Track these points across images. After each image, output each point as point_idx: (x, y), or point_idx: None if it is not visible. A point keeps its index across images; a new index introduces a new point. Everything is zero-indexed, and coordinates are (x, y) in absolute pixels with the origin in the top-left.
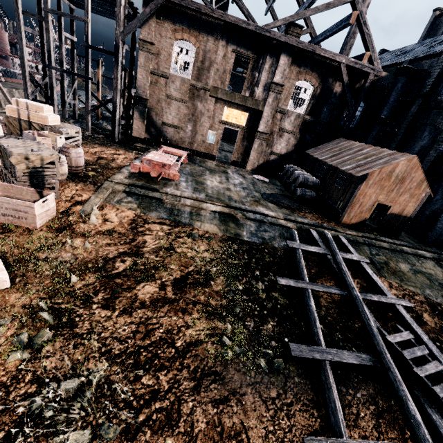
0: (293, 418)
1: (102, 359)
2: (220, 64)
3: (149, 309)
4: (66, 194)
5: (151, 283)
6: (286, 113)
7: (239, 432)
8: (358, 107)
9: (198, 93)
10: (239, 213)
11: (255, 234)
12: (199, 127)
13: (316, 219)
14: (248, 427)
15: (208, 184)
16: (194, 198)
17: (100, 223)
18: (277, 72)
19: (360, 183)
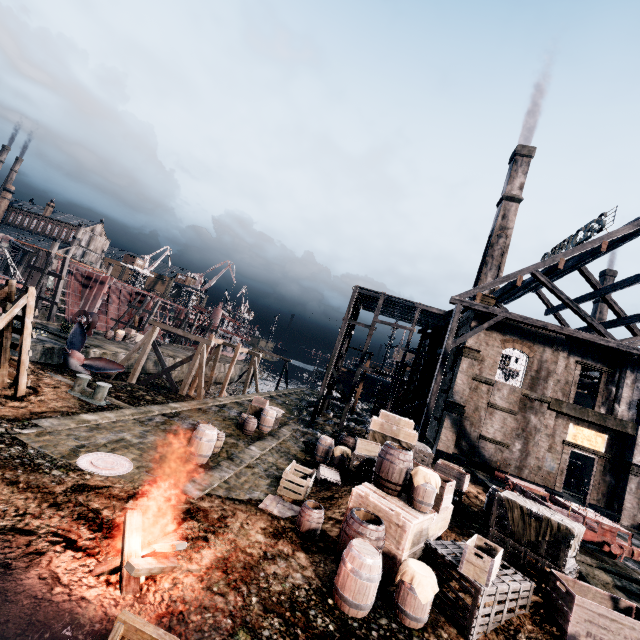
0: None
1: None
2: (561, 375)
3: None
4: None
5: None
6: None
7: None
8: None
9: (531, 403)
10: None
11: None
12: (532, 447)
13: None
14: None
15: None
16: None
17: None
18: None
19: None
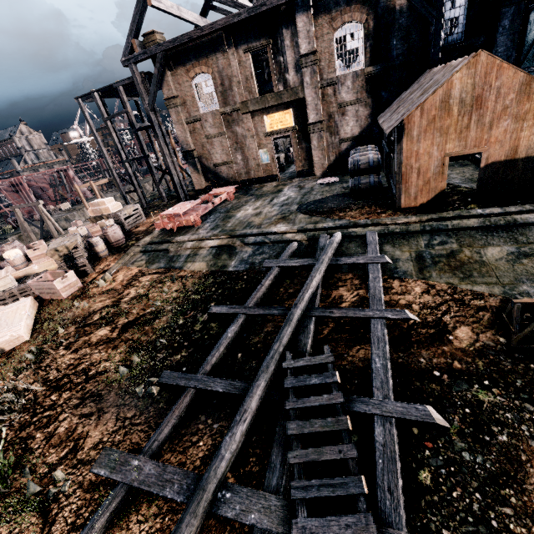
0: (129, 435)
1: (41, 382)
2: (238, 75)
3: (91, 347)
4: (101, 266)
5: (107, 327)
6: (337, 82)
7: (81, 438)
8: (441, 7)
9: (231, 118)
10: (237, 241)
11: (246, 260)
12: (248, 152)
13: (360, 215)
14: (90, 436)
15: (237, 216)
16: (199, 238)
17: (107, 285)
18: (301, 40)
19: (398, 142)
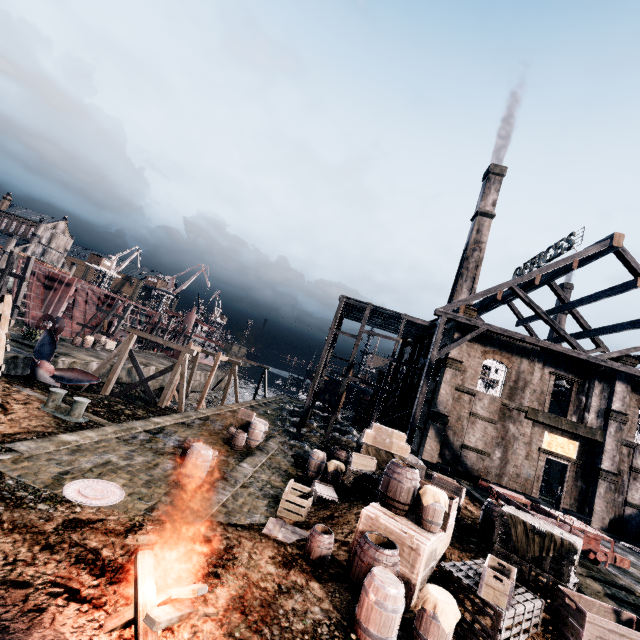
0: None
1: None
2: (537, 385)
3: None
4: None
5: None
6: (635, 448)
7: None
8: None
9: (509, 413)
10: None
11: None
12: (511, 455)
13: None
14: None
15: (630, 570)
16: None
17: None
18: (615, 399)
19: None
